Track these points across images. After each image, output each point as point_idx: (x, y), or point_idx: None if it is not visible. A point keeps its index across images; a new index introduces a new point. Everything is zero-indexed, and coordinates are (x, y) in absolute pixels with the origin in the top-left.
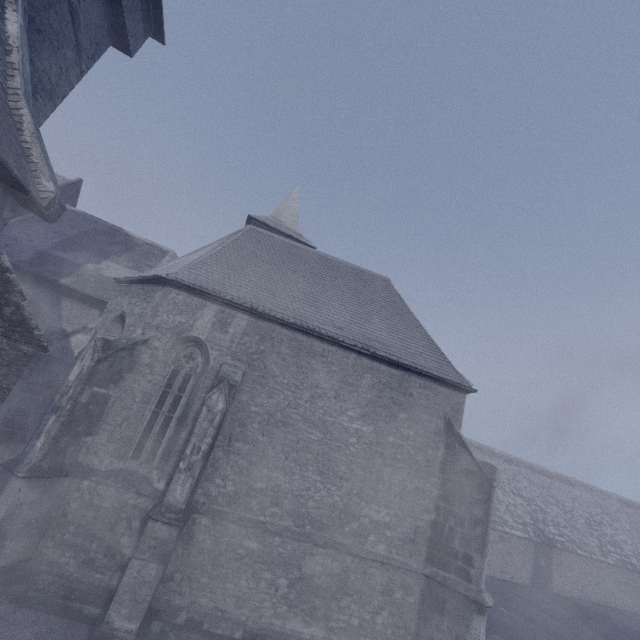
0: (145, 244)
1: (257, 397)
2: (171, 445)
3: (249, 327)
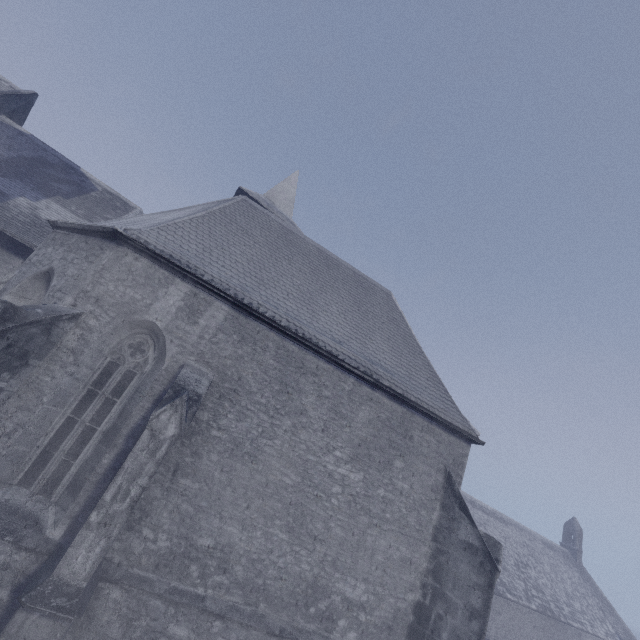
0: (106, 192)
1: (222, 417)
2: (85, 472)
3: (227, 322)
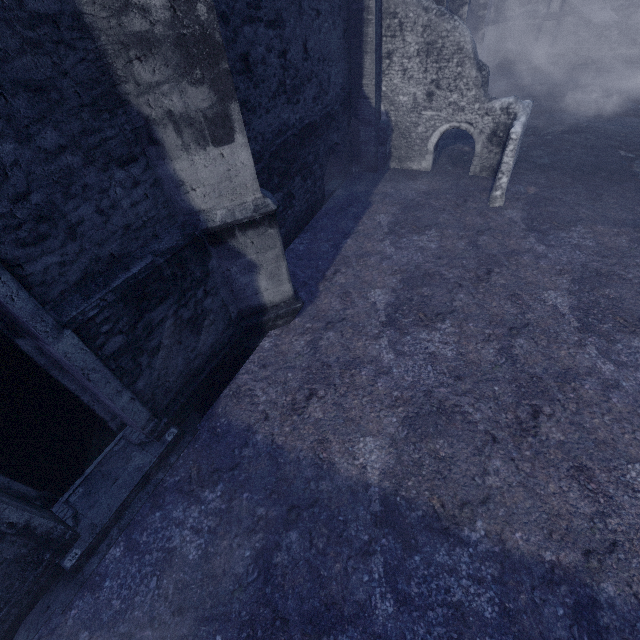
0: None
1: None
2: None
3: None
